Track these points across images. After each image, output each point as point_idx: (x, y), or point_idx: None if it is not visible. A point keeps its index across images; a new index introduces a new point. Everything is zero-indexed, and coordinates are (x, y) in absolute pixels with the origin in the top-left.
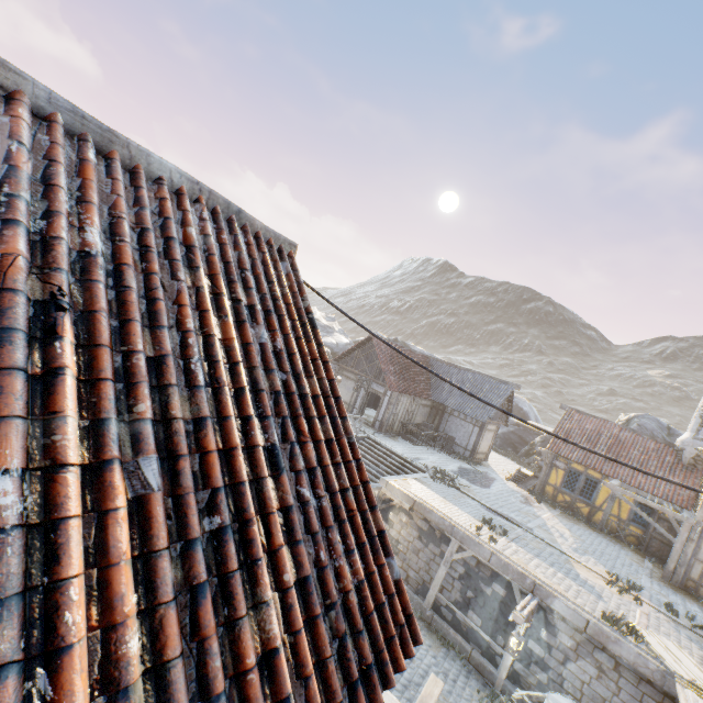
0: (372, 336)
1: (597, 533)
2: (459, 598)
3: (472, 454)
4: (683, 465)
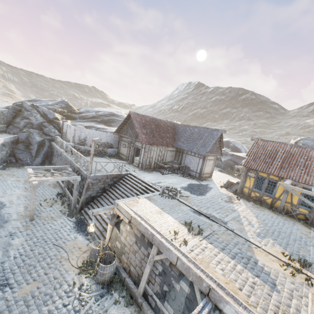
0: (130, 113)
1: (276, 215)
2: (159, 290)
3: (200, 175)
4: None
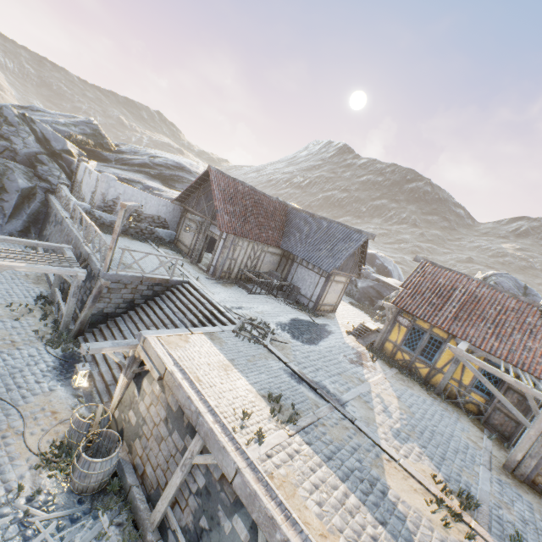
0: (209, 169)
1: (432, 399)
2: (191, 524)
3: (316, 305)
4: None
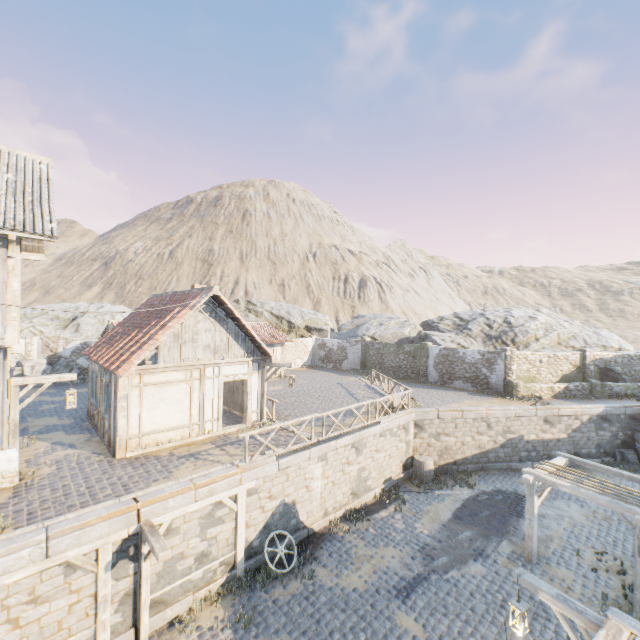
0: None
1: None
2: None
3: None
4: None
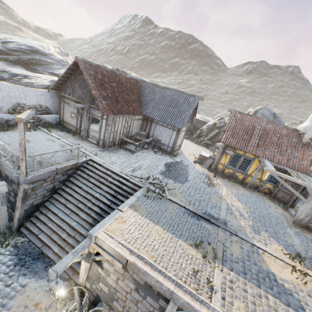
0: (77, 60)
1: (249, 192)
2: None
3: (172, 149)
4: (303, 143)
